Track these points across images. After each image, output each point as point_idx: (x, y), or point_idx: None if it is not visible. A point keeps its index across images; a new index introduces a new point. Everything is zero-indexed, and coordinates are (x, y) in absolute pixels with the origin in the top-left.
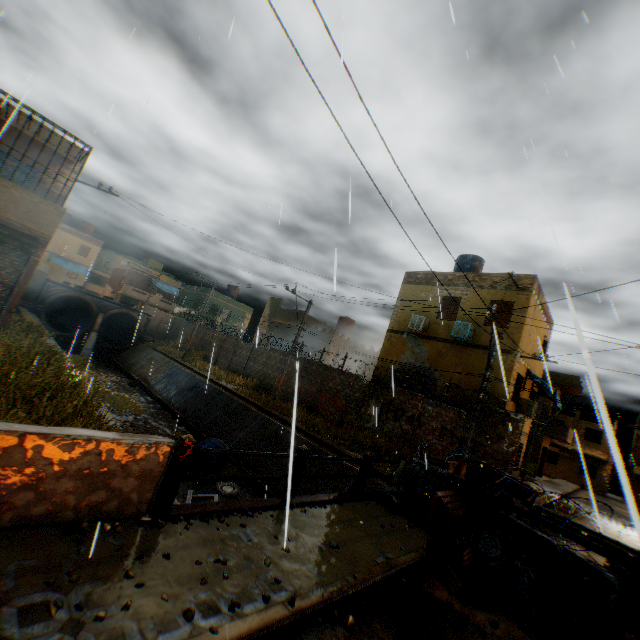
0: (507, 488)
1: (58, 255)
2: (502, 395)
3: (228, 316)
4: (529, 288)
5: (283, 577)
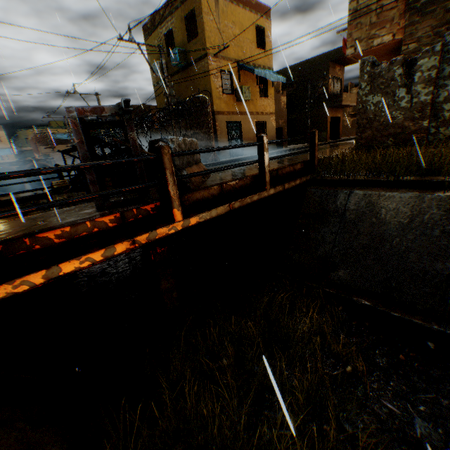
0: None
1: None
2: (210, 93)
3: None
4: None
5: None
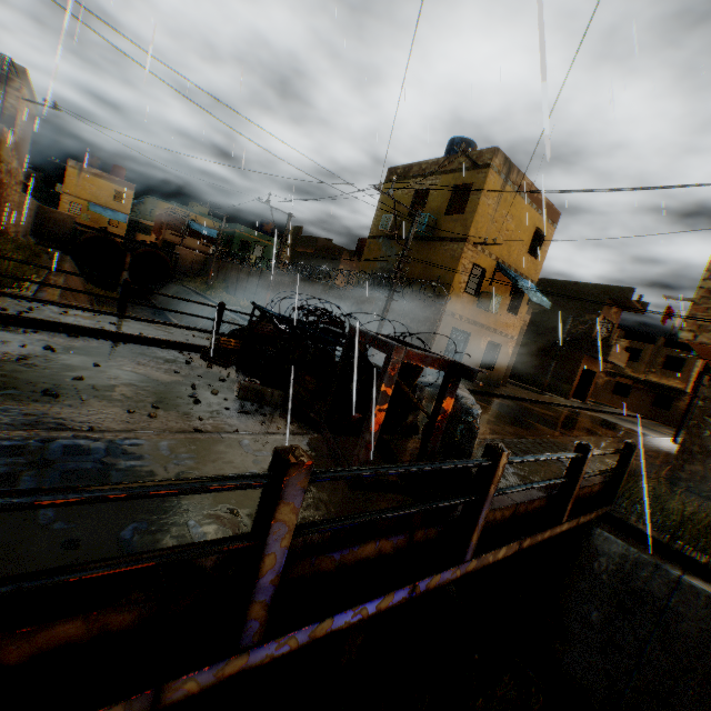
0: (335, 326)
1: (96, 203)
2: (449, 285)
3: (262, 253)
4: (489, 164)
5: (36, 314)
